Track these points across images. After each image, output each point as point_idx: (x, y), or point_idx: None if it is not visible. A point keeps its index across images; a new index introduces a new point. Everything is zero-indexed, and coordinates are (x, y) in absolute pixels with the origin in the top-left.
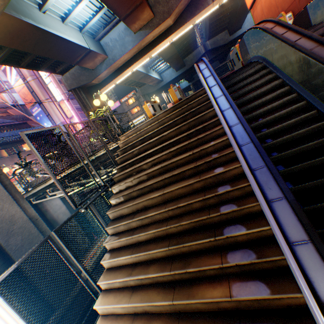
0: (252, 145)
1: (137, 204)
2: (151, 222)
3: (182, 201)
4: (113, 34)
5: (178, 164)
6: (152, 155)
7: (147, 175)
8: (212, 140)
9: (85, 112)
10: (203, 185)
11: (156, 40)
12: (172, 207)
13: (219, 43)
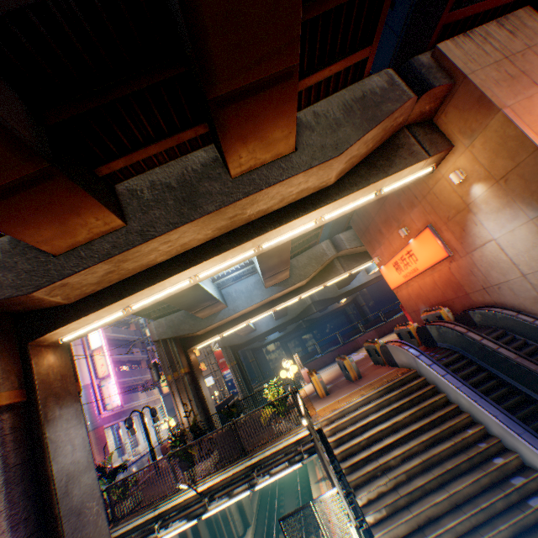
0: (527, 433)
1: (418, 514)
2: (451, 537)
3: (479, 500)
4: (240, 285)
5: (440, 456)
6: (391, 445)
7: (405, 473)
8: (466, 428)
9: (171, 372)
10: (489, 479)
11: (285, 295)
12: (473, 509)
13: (328, 295)
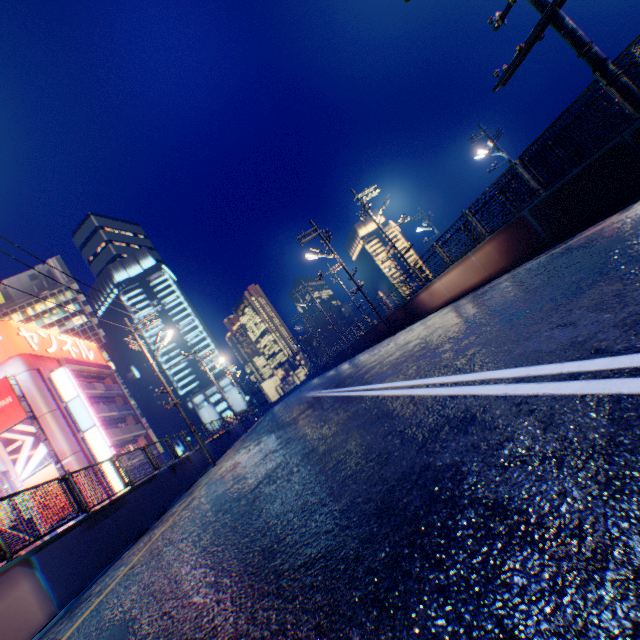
0: None
1: None
2: None
3: None
4: None
5: None
6: None
7: None
8: None
9: None
10: None
11: None
12: None
13: None
